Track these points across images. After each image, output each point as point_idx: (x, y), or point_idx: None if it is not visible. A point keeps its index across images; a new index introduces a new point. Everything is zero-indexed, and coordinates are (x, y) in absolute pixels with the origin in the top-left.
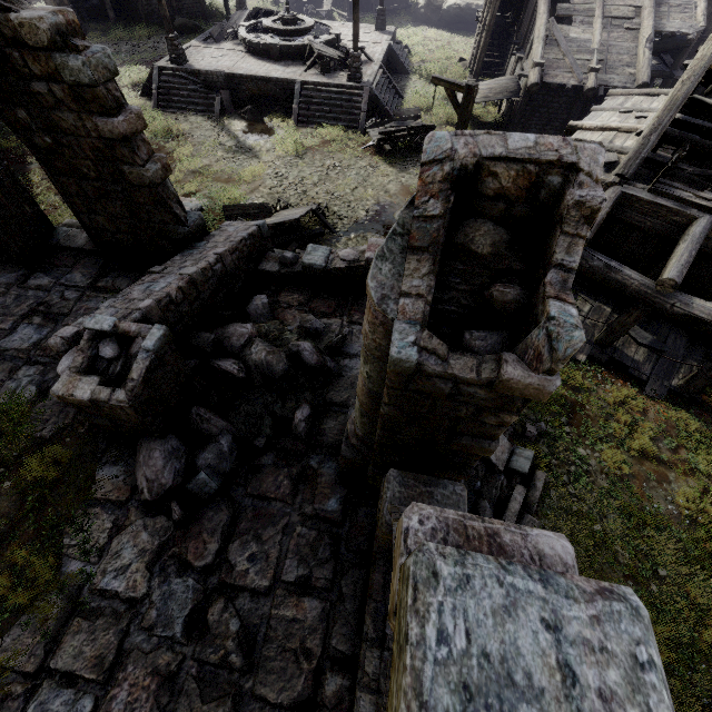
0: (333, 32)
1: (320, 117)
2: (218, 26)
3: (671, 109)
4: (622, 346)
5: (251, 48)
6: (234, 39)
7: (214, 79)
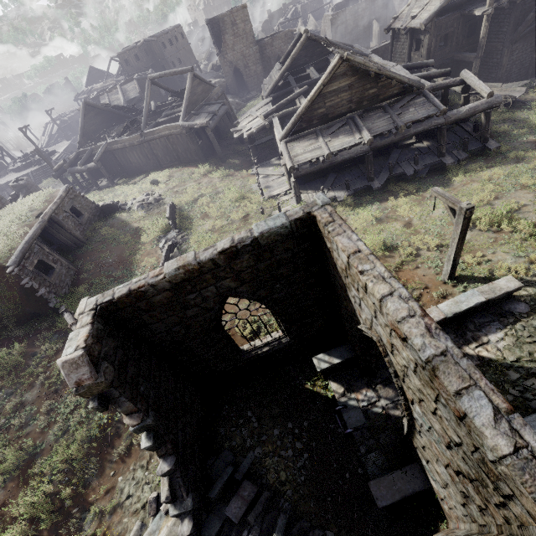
0: (43, 151)
1: (43, 178)
2: (3, 171)
3: (80, 130)
4: (103, 184)
5: (15, 171)
6: (11, 172)
7: (2, 187)
